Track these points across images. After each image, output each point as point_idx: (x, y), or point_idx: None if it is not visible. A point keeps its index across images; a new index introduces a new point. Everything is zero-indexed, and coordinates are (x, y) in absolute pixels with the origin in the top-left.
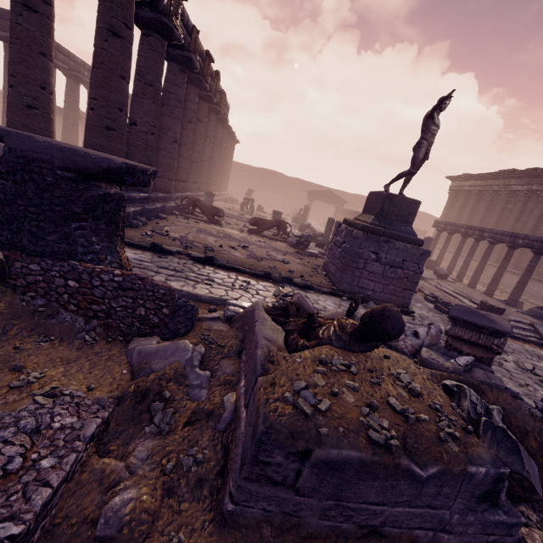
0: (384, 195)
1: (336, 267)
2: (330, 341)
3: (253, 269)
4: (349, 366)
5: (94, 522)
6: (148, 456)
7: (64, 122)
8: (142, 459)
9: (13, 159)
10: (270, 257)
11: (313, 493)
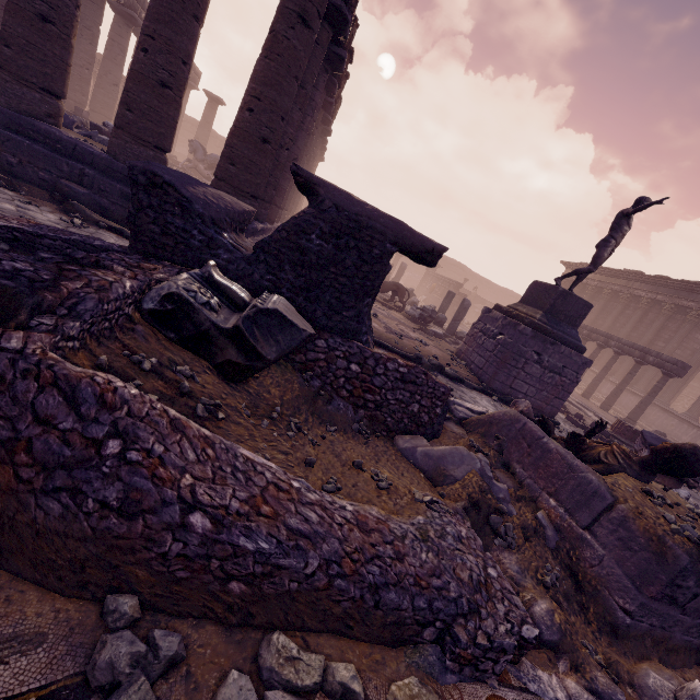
0: (560, 291)
1: (486, 361)
2: (624, 469)
3: (400, 348)
4: (663, 499)
5: None
6: (521, 569)
7: (100, 78)
8: (518, 572)
9: (341, 220)
10: (405, 334)
11: (692, 612)
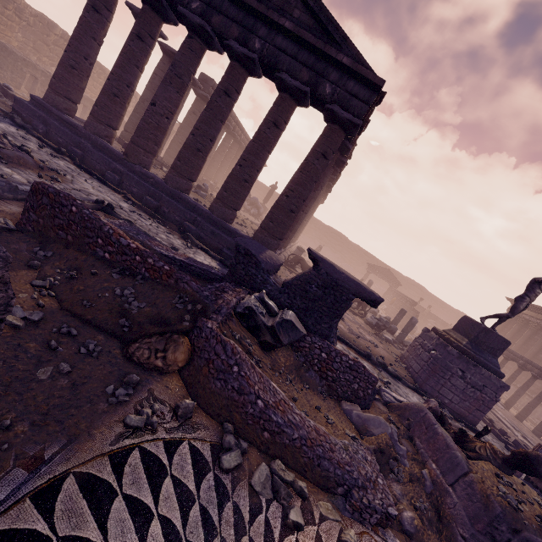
0: (482, 327)
1: (421, 367)
2: (489, 459)
3: (357, 346)
4: (511, 484)
5: (398, 521)
6: (402, 493)
7: None
8: (399, 494)
9: (328, 280)
10: (362, 335)
11: None
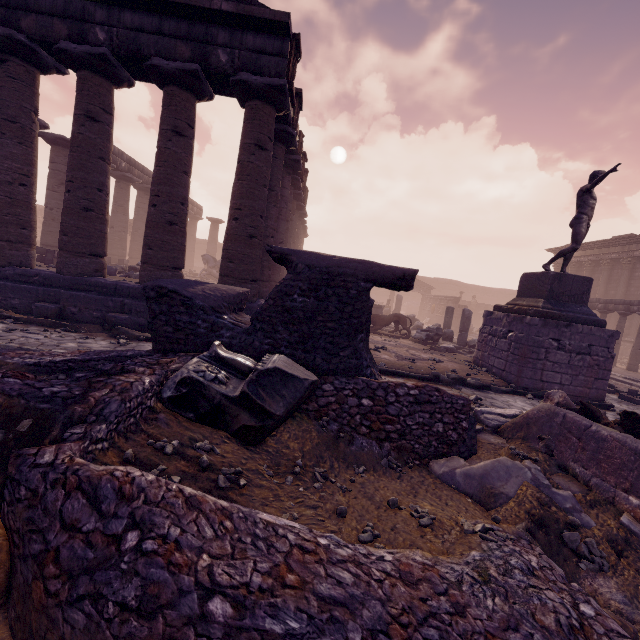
0: (552, 275)
1: (505, 361)
2: None
3: (415, 372)
4: None
5: None
6: (627, 597)
7: (134, 234)
8: (624, 602)
9: (315, 275)
10: (417, 357)
11: None
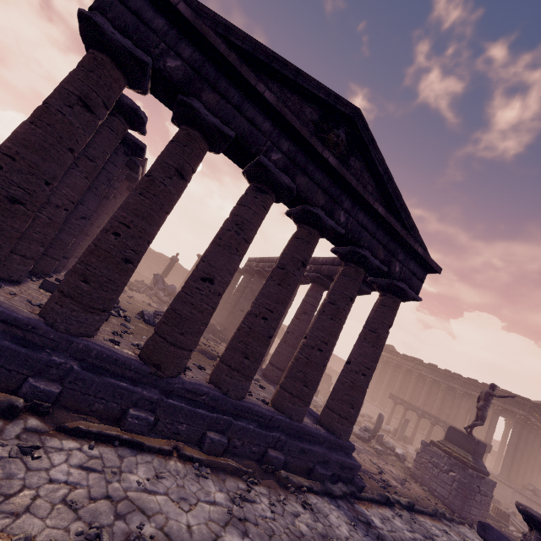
0: (476, 441)
1: (448, 492)
2: None
3: (423, 506)
4: None
5: None
6: None
7: None
8: None
9: None
10: (397, 476)
11: None
